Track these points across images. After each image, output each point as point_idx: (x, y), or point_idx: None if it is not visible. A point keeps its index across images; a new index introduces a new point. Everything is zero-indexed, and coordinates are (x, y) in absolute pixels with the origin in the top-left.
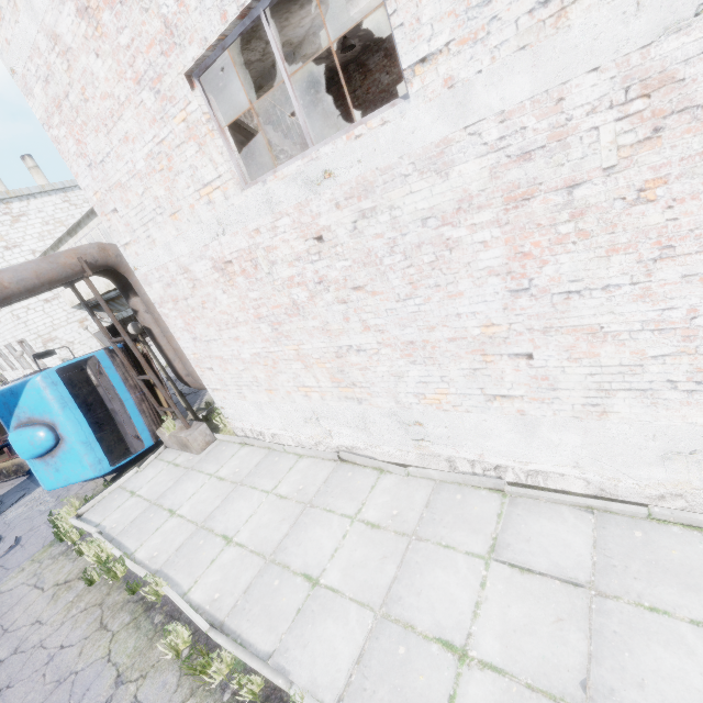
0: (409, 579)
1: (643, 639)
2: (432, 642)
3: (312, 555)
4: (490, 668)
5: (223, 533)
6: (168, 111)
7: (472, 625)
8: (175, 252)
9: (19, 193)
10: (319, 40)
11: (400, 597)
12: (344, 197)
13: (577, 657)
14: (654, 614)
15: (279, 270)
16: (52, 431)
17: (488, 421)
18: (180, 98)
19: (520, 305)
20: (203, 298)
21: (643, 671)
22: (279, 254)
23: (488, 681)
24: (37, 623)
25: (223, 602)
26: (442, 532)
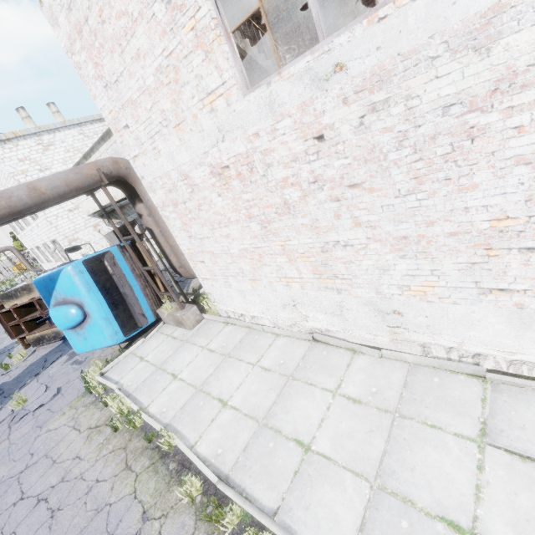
0: (399, 454)
1: None
2: (435, 520)
3: (300, 423)
4: None
5: (219, 397)
6: (178, 21)
7: (477, 508)
8: (177, 160)
9: (47, 128)
10: None
11: (393, 470)
12: (354, 91)
13: None
14: None
15: (274, 172)
16: (80, 309)
17: (476, 313)
18: (190, 4)
19: None
20: (200, 201)
21: None
22: (276, 156)
23: None
24: (77, 458)
25: (226, 457)
26: (425, 412)
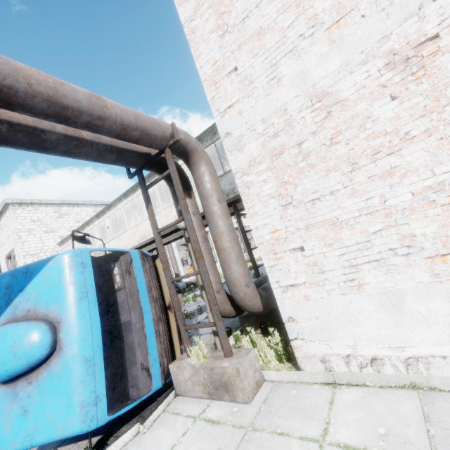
0: None
1: None
2: None
3: None
4: None
5: None
6: None
7: None
8: (311, 78)
9: (70, 202)
10: None
11: None
12: None
13: None
14: None
15: None
16: (51, 331)
17: None
18: None
19: None
20: (338, 127)
21: None
22: None
23: None
24: None
25: None
26: None
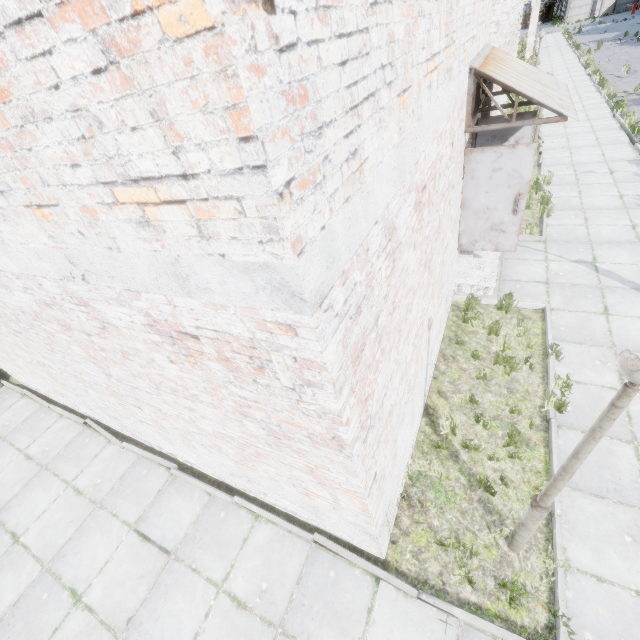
0: (78, 540)
1: (177, 590)
2: (66, 590)
3: (26, 515)
4: (88, 609)
5: None
6: None
7: (96, 578)
8: None
9: None
10: None
11: (65, 554)
12: None
13: (136, 602)
14: (193, 573)
15: None
16: None
17: (149, 431)
18: None
19: (115, 382)
20: None
21: (163, 611)
22: None
23: (82, 618)
24: None
25: None
26: (118, 502)
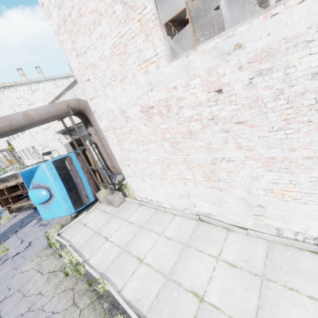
0: (269, 309)
1: None
2: None
3: (195, 279)
4: None
5: (137, 255)
6: (130, 15)
7: None
8: (119, 102)
9: (35, 80)
10: None
11: None
12: (247, 61)
13: None
14: None
15: (184, 112)
16: (48, 191)
17: None
18: (139, 5)
19: None
20: (131, 127)
21: None
22: (186, 102)
23: None
24: (40, 294)
25: (143, 302)
26: (284, 277)
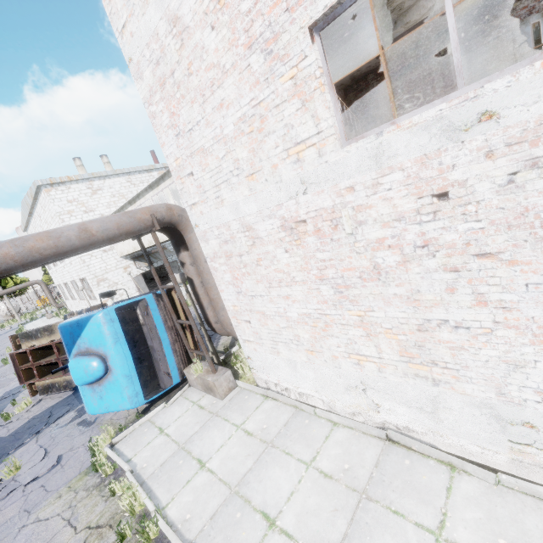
0: None
1: None
2: None
3: None
4: None
5: (262, 509)
6: (276, 71)
7: None
8: (241, 211)
9: (99, 175)
10: (431, 3)
11: None
12: (505, 142)
13: None
14: None
15: (366, 231)
16: (103, 362)
17: None
18: (295, 54)
19: None
20: (260, 255)
21: None
22: (373, 213)
23: None
24: None
25: None
26: None
